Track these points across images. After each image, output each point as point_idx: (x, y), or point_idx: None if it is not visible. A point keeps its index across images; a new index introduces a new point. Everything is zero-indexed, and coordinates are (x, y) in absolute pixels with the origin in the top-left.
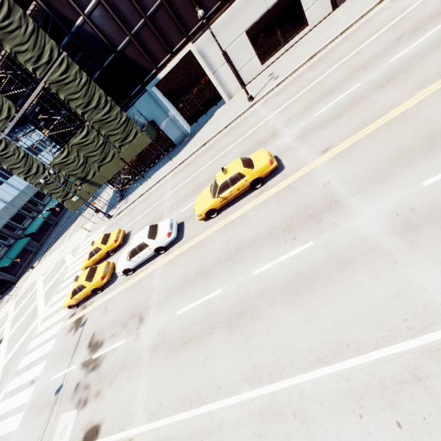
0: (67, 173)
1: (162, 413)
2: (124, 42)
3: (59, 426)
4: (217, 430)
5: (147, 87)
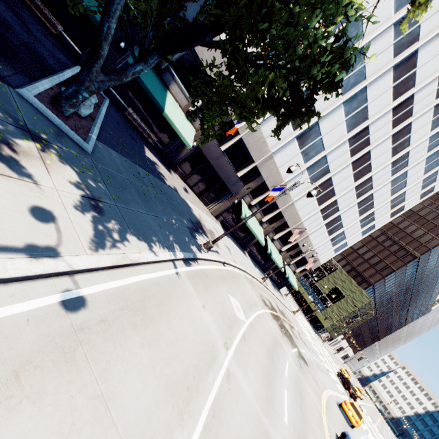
0: (339, 325)
1: None
2: None
3: None
4: None
5: None
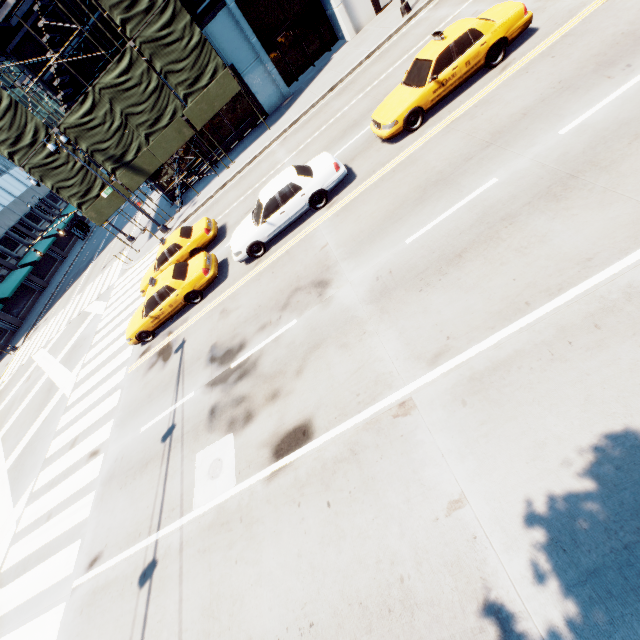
0: (90, 146)
1: (461, 345)
2: None
3: (199, 467)
4: (626, 299)
5: None
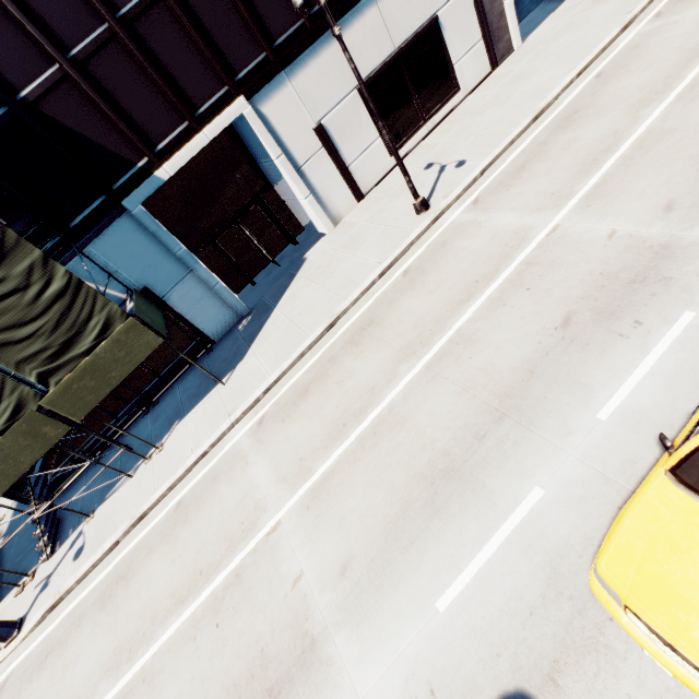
0: None
1: None
2: (42, 77)
3: None
4: None
5: (124, 200)
